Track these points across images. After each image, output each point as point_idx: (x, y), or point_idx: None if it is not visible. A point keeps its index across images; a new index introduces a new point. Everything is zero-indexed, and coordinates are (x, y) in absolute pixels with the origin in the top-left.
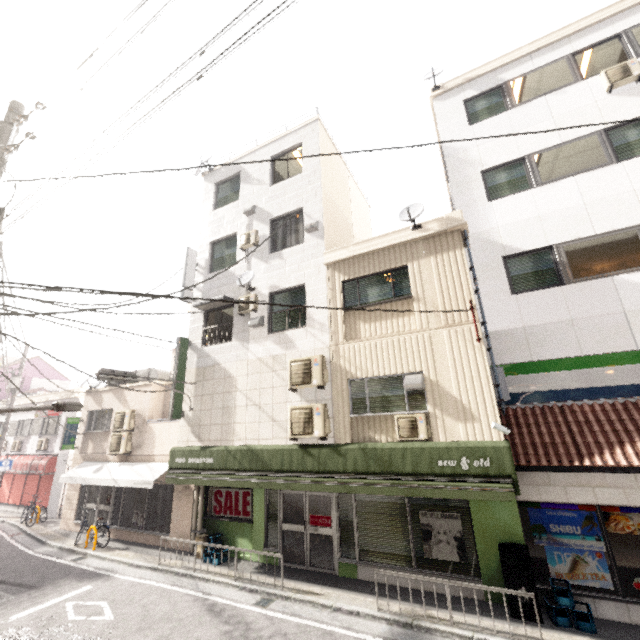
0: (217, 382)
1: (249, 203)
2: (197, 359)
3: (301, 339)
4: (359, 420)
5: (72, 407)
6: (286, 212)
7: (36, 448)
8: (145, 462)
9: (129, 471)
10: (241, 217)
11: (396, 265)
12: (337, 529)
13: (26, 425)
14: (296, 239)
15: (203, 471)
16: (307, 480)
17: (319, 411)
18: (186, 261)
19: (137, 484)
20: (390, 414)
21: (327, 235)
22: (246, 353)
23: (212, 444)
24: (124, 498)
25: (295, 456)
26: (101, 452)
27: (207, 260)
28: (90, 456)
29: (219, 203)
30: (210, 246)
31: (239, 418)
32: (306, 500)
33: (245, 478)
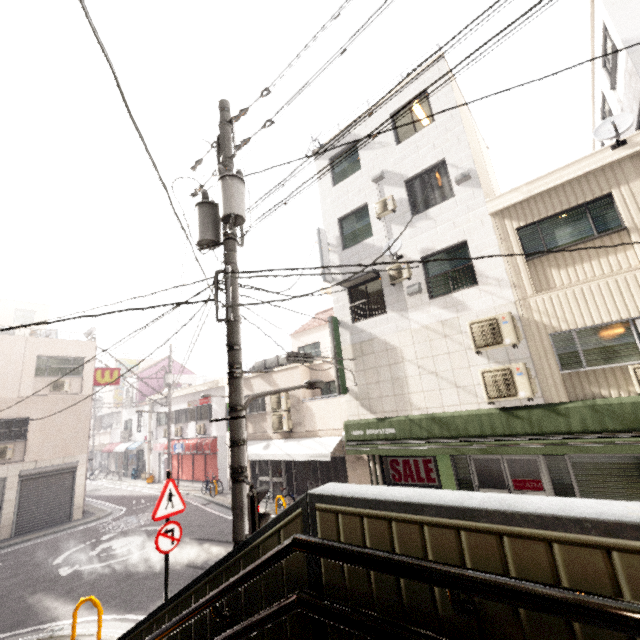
0: (379, 355)
1: (374, 169)
2: (350, 336)
3: (474, 299)
4: (573, 376)
5: (319, 384)
6: (423, 168)
7: (196, 432)
8: (309, 437)
9: (298, 446)
10: (368, 186)
11: (593, 196)
12: (551, 493)
13: (181, 414)
14: (441, 195)
15: (385, 441)
16: (521, 443)
17: (521, 371)
18: (320, 242)
19: (313, 457)
20: (620, 365)
21: (480, 182)
22: (407, 323)
23: (387, 415)
24: (294, 471)
25: (497, 420)
26: (262, 431)
27: (338, 237)
28: (252, 436)
29: (337, 178)
30: (337, 223)
31: (414, 388)
32: (504, 465)
33: (440, 445)
